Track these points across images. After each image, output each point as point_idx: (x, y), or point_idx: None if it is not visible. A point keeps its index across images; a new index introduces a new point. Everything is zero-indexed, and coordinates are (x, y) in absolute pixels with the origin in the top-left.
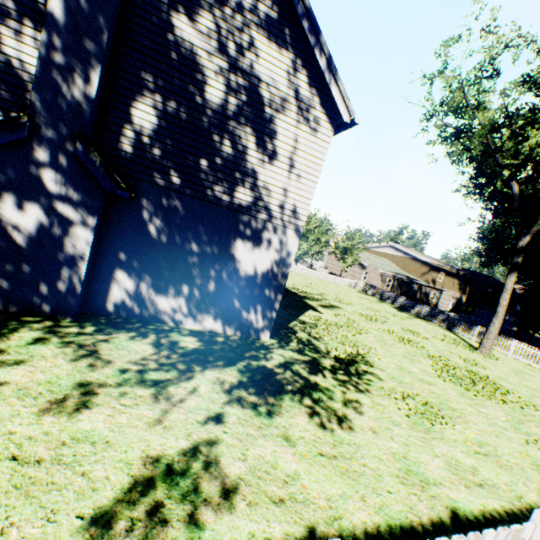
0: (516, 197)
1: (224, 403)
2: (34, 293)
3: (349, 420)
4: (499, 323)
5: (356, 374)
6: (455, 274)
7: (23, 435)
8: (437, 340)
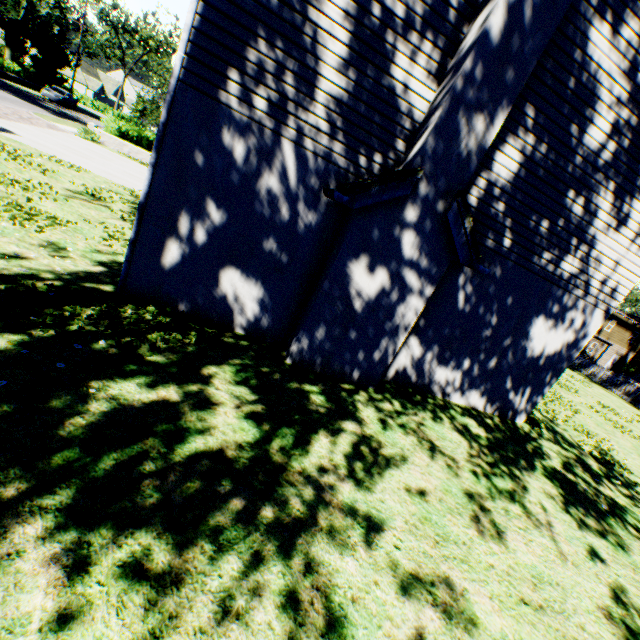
0: None
1: (579, 530)
2: (350, 359)
3: None
4: None
5: (628, 484)
6: (629, 326)
7: (500, 570)
8: (639, 425)
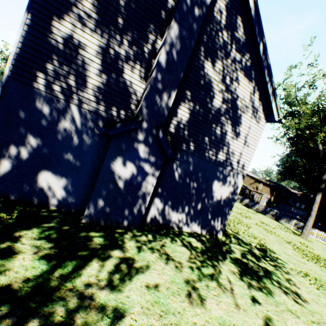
0: (321, 151)
1: (248, 288)
2: (120, 214)
3: (300, 295)
4: (312, 221)
5: (273, 259)
6: (268, 184)
7: (200, 324)
8: (279, 229)
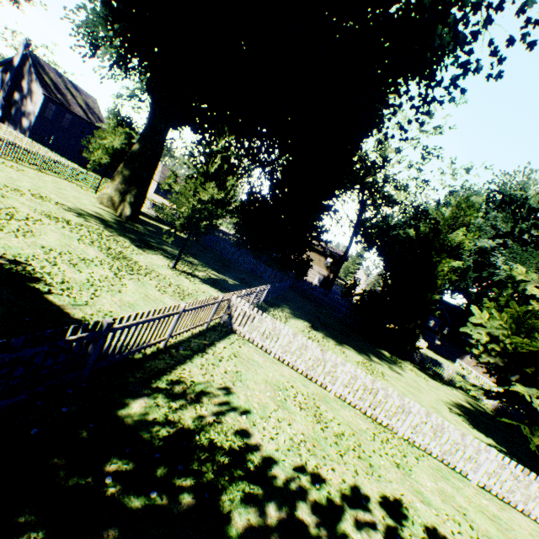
0: None
1: None
2: None
3: None
4: None
5: None
6: (322, 252)
7: None
8: None
